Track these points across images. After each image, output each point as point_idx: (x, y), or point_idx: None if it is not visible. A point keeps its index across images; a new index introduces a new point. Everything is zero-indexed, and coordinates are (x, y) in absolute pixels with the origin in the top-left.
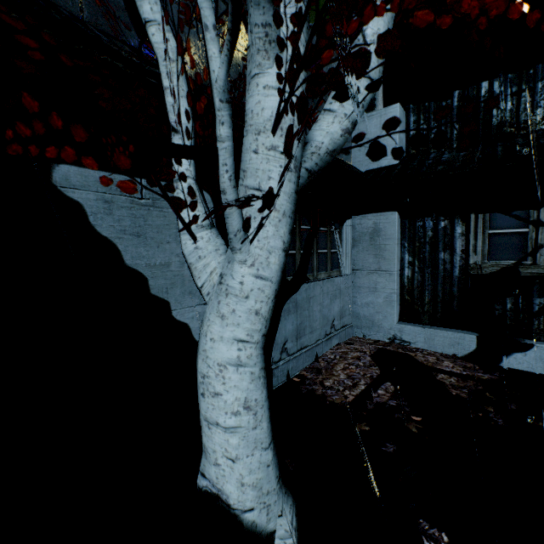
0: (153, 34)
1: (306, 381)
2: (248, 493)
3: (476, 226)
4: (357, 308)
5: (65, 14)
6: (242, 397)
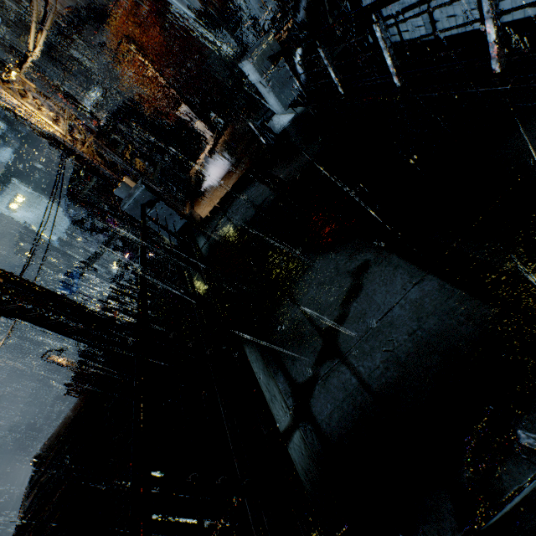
0: None
1: None
2: None
3: None
4: None
5: None
6: None
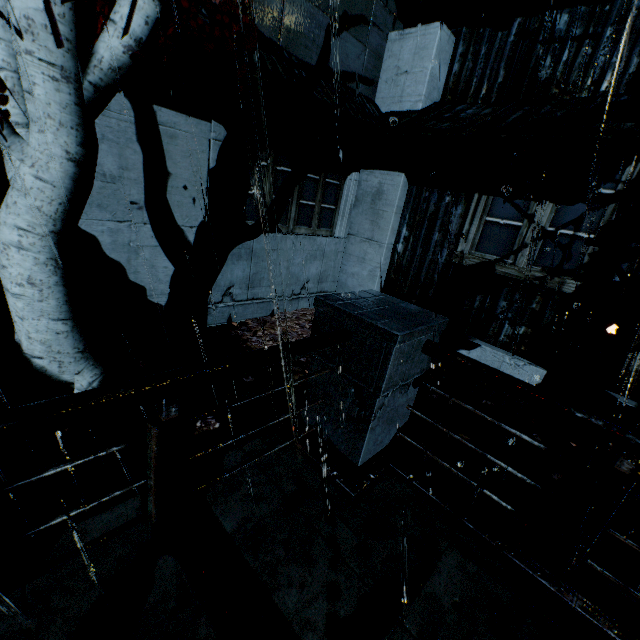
0: None
1: (242, 327)
2: (37, 346)
3: (476, 209)
4: (343, 277)
5: None
6: (26, 274)
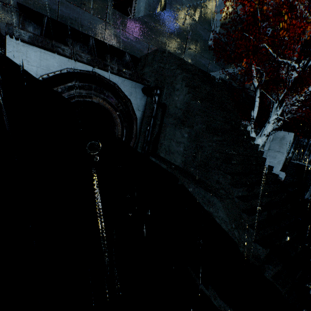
0: (256, 103)
1: None
2: None
3: None
4: None
5: (238, 91)
6: None
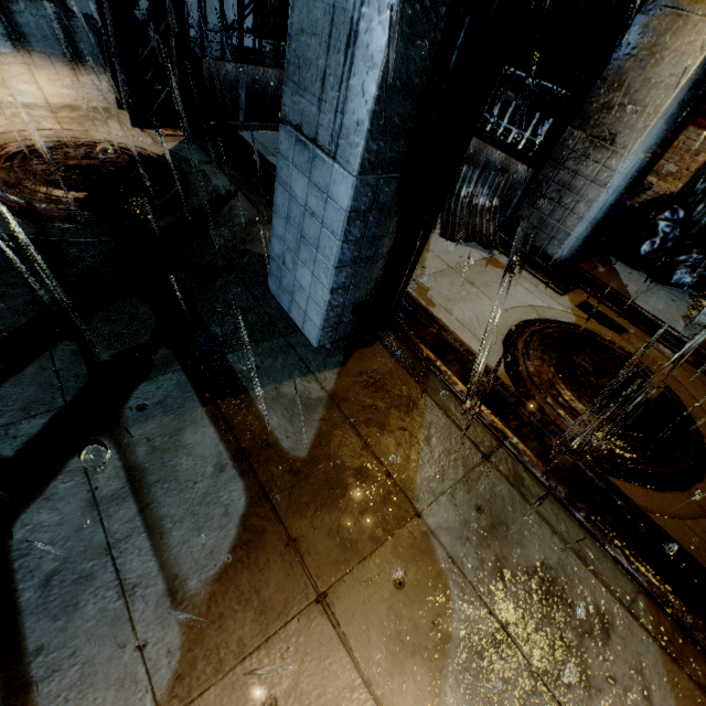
0: None
1: None
2: None
3: None
4: (228, 11)
5: None
6: None
